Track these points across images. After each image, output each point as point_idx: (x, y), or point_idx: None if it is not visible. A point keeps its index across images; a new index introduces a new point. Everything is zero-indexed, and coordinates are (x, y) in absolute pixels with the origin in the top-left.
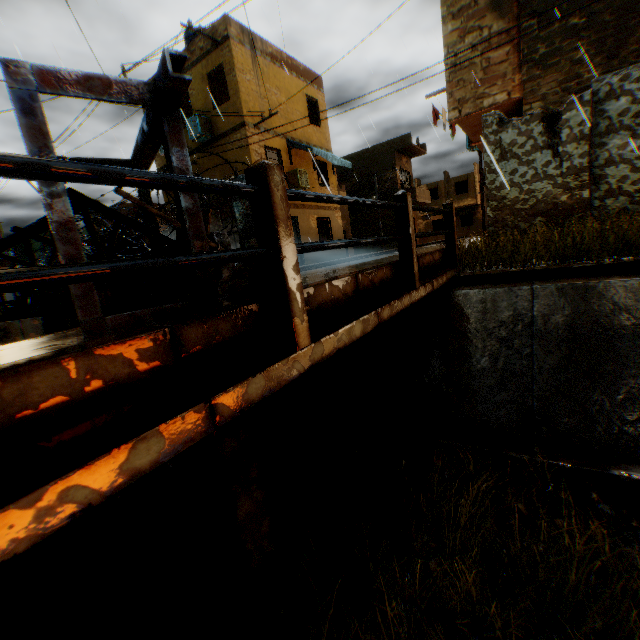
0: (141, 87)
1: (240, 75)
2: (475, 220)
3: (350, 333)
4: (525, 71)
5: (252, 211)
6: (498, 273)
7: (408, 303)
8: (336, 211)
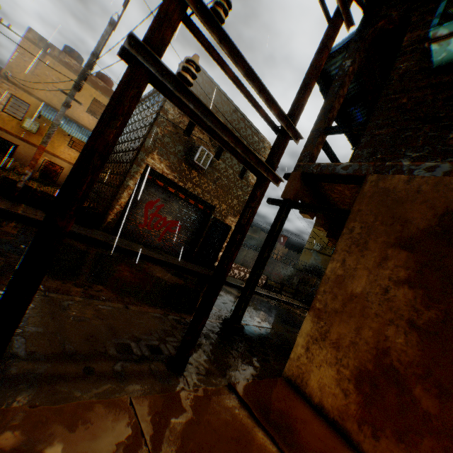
0: None
1: None
2: None
3: None
4: None
5: None
6: None
7: None
8: None
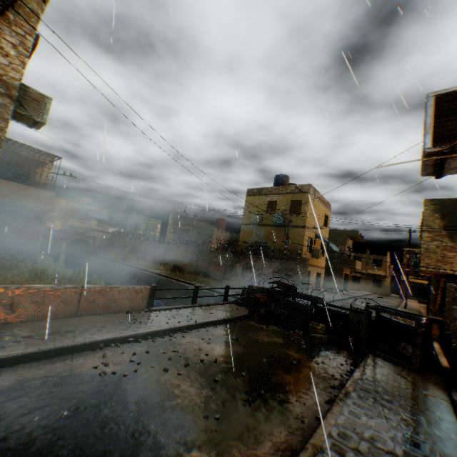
0: (428, 319)
1: (309, 206)
2: (382, 285)
3: None
4: None
5: (452, 355)
6: None
7: None
8: (323, 269)
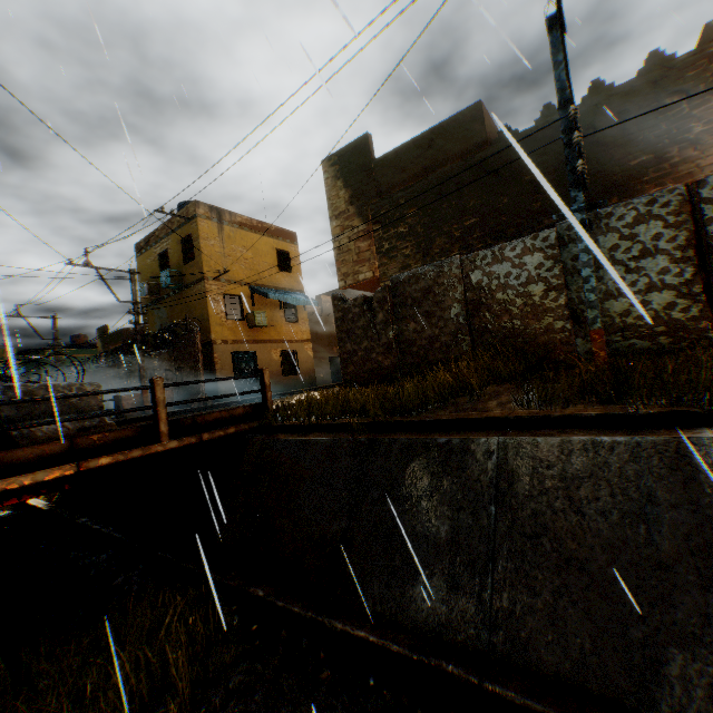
0: None
1: (204, 241)
2: None
3: (31, 479)
4: (379, 258)
5: None
6: (288, 425)
7: (142, 454)
8: (306, 343)
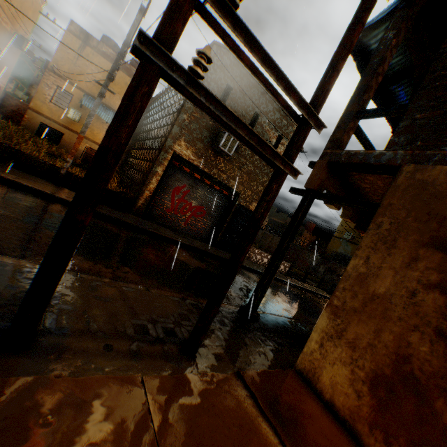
0: None
1: None
2: None
3: None
4: None
5: None
6: None
7: None
8: None
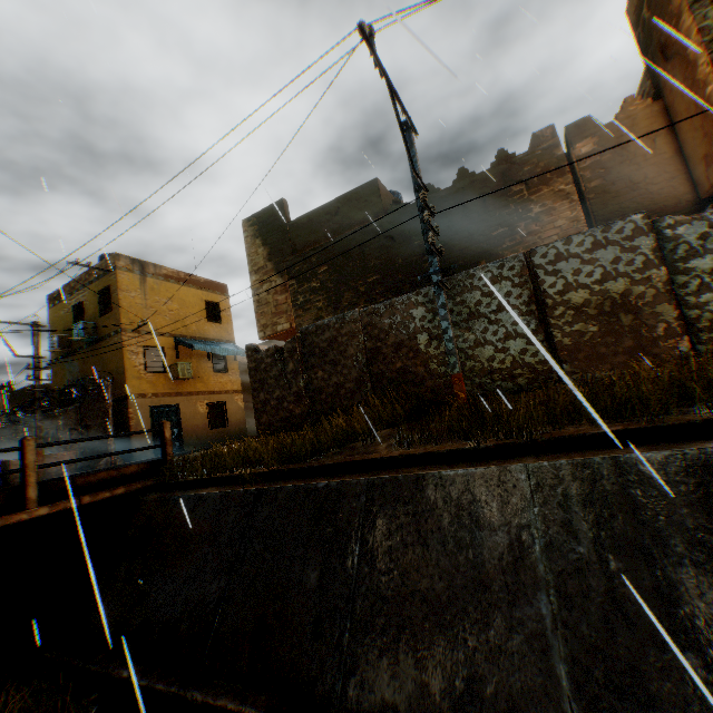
0: None
1: (124, 293)
2: None
3: None
4: (294, 310)
5: None
6: (187, 481)
7: (1, 525)
8: (236, 394)
